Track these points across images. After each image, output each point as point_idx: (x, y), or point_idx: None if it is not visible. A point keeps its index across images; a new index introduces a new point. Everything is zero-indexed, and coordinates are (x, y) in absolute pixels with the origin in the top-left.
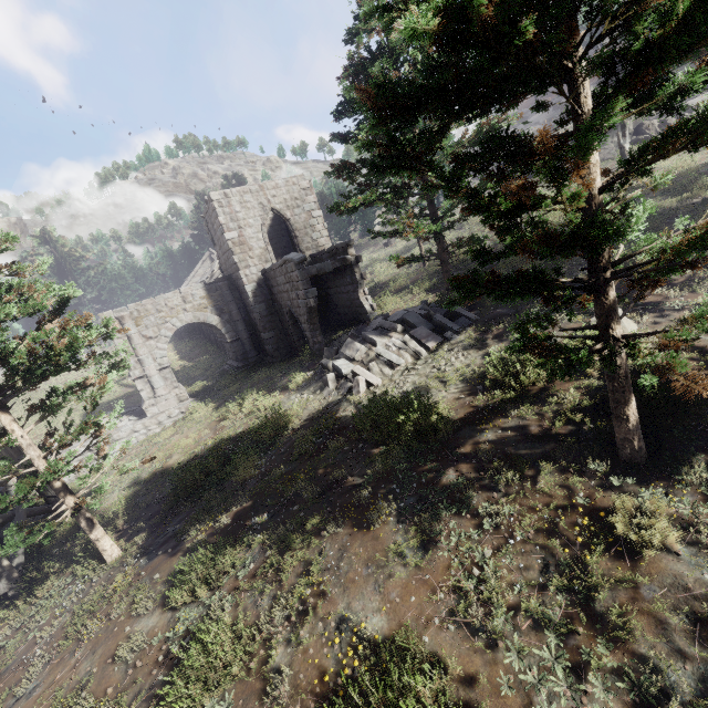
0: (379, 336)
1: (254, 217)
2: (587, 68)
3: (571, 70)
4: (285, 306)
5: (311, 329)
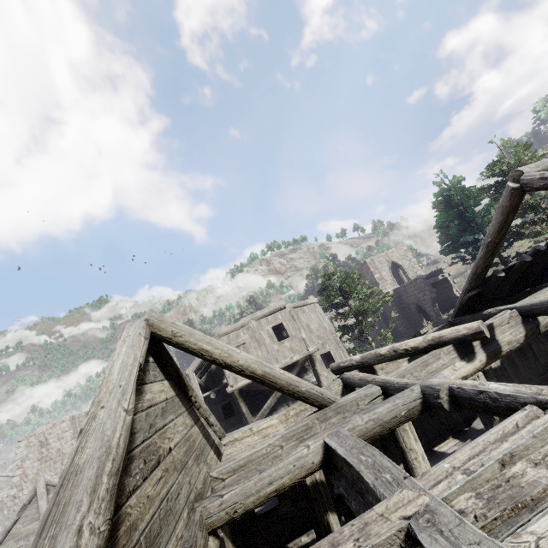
0: None
1: (385, 266)
2: (544, 209)
3: (540, 206)
4: (412, 303)
5: (434, 309)
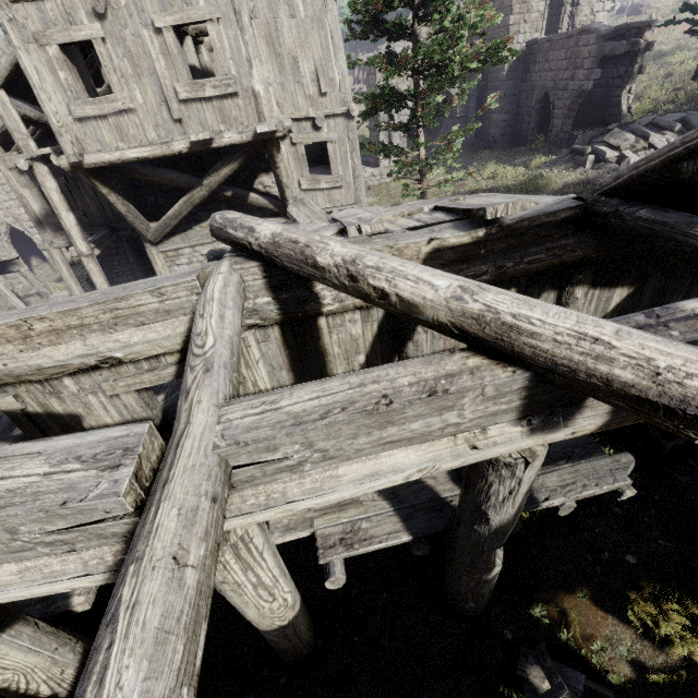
0: (652, 132)
1: None
2: None
3: None
4: (541, 88)
5: (567, 115)
